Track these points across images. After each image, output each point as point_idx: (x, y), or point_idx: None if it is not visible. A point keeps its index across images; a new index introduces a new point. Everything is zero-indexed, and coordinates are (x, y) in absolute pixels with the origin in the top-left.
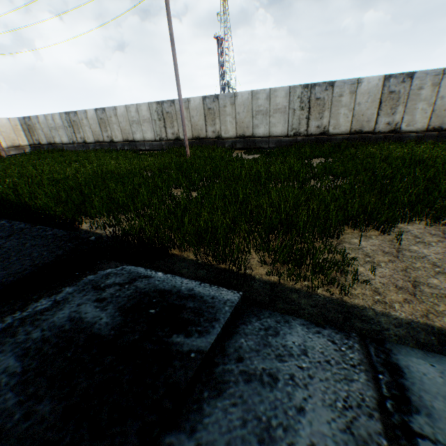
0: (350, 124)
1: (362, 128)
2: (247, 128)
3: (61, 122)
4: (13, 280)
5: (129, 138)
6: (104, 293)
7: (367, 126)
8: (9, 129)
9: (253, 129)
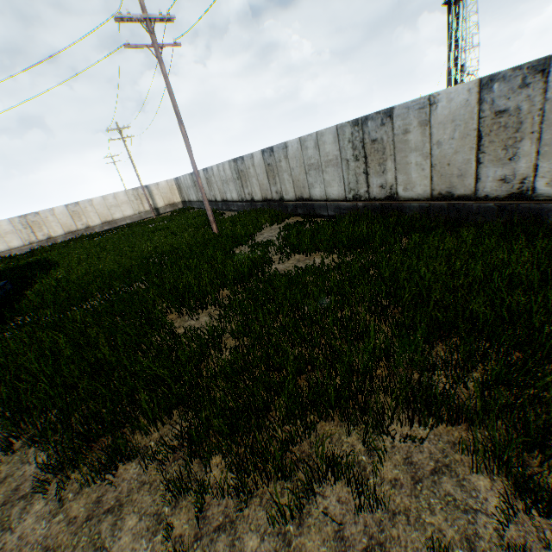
0: (430, 181)
1: (451, 189)
2: (303, 188)
3: (190, 182)
4: None
5: (224, 197)
6: None
7: (461, 185)
8: (166, 190)
9: (309, 190)
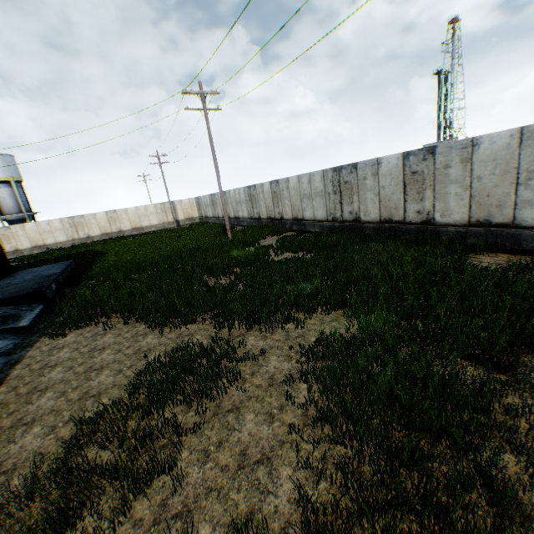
0: (379, 211)
1: (391, 216)
2: (298, 211)
3: (209, 201)
4: (5, 298)
5: (237, 215)
6: (13, 311)
7: (396, 214)
8: (187, 206)
9: (302, 212)
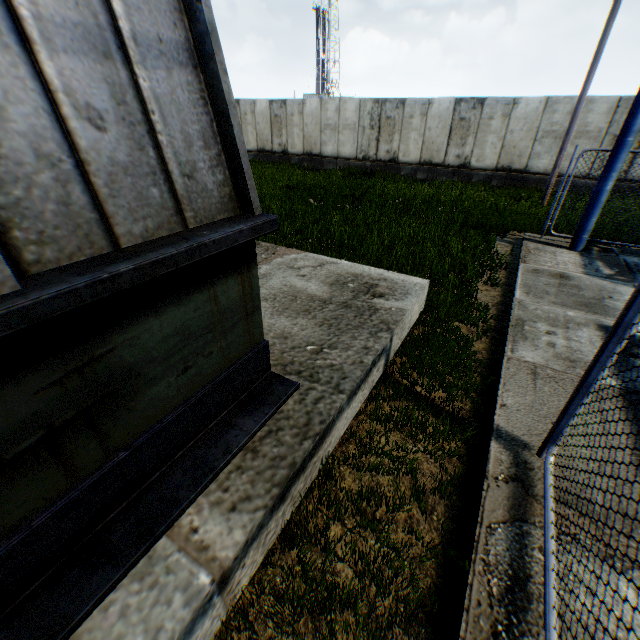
0: (257, 142)
1: (264, 147)
2: None
3: None
4: None
5: None
6: None
7: (268, 146)
8: None
9: None
